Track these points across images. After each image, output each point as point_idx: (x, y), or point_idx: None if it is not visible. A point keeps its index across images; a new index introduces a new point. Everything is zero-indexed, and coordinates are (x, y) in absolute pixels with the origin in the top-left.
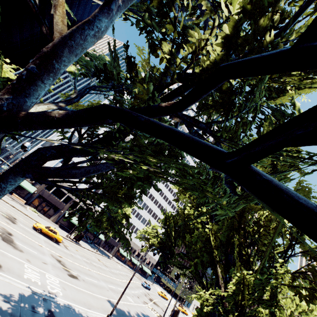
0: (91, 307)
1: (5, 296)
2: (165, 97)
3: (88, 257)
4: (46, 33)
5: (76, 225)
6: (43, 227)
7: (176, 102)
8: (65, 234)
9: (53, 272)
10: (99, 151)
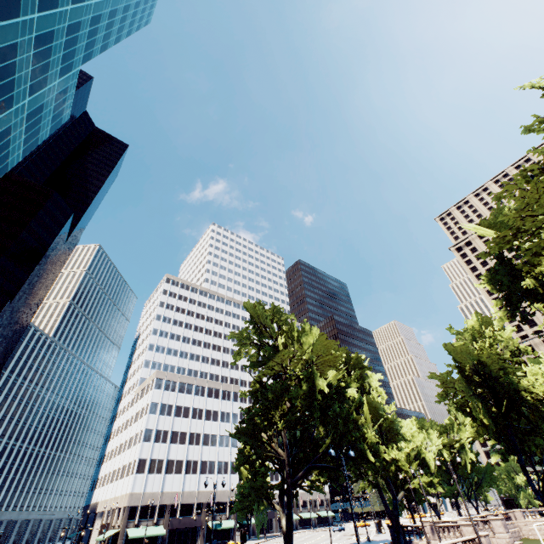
0: None
1: None
2: (304, 434)
3: None
4: (281, 457)
5: (227, 528)
6: None
7: (321, 455)
8: None
9: None
10: (309, 473)
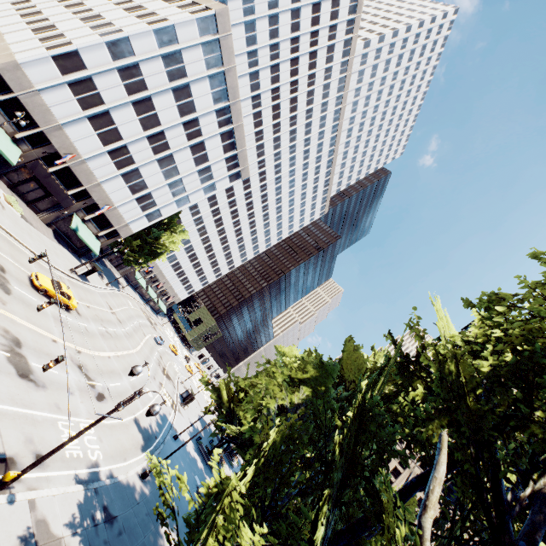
0: (126, 455)
1: (71, 525)
2: None
3: (101, 314)
4: None
5: (86, 244)
6: (50, 288)
7: None
8: (66, 258)
9: (84, 409)
10: None
